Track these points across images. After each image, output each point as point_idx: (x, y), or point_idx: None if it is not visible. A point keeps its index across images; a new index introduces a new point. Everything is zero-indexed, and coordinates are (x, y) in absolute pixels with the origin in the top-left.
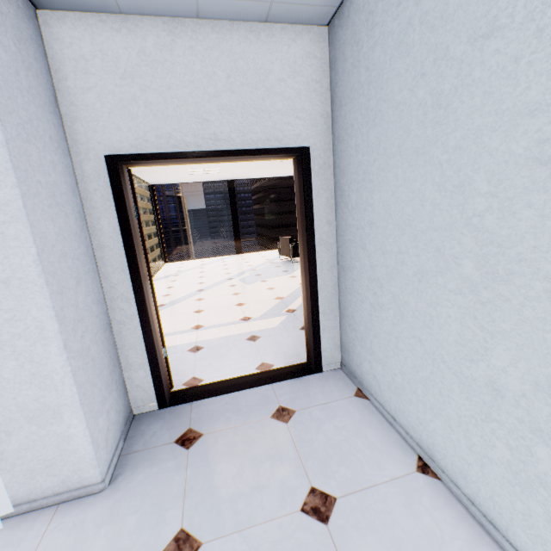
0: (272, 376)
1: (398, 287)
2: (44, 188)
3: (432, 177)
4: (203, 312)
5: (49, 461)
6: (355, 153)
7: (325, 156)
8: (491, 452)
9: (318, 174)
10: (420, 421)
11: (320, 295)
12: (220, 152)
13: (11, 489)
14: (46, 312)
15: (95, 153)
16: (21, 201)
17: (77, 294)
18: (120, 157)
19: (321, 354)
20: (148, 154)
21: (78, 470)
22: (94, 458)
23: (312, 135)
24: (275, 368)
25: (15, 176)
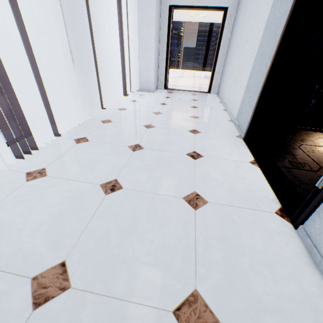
0: (195, 91)
1: (231, 55)
2: (157, 14)
3: (242, 20)
4: (179, 81)
5: (146, 81)
6: (238, 11)
7: (233, 11)
8: (229, 87)
9: (228, 18)
10: (224, 92)
11: (217, 66)
12: (199, 7)
13: (139, 85)
14: (153, 45)
15: (166, 4)
16: (155, 16)
17: (157, 44)
18: (172, 6)
19: (211, 87)
20: (179, 6)
21: (150, 86)
22: (153, 84)
23: (230, 2)
24: (197, 91)
25: (155, 10)
